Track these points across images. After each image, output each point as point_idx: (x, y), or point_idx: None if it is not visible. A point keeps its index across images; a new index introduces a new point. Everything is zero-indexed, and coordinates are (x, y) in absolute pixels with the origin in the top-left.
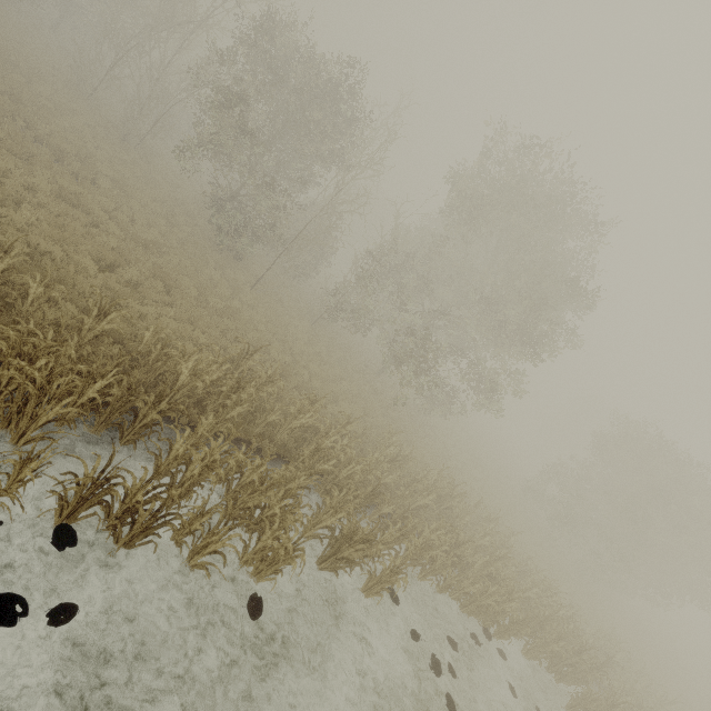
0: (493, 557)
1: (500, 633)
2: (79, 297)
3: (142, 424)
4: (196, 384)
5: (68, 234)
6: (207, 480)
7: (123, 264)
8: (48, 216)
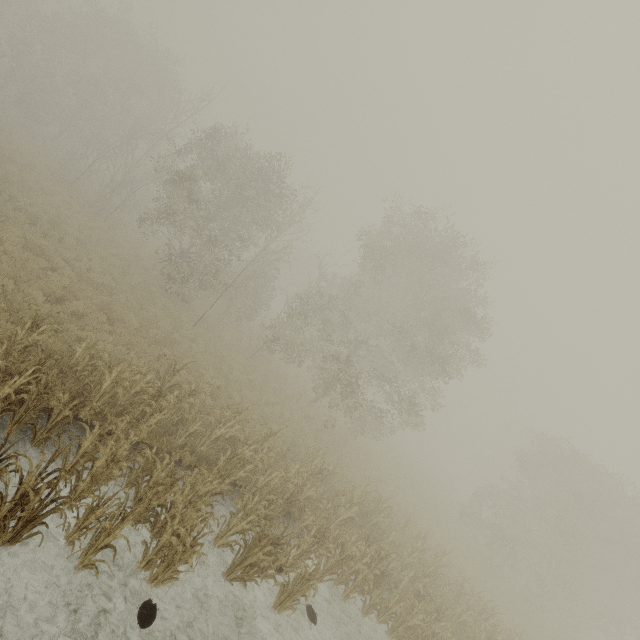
0: (419, 571)
1: None
2: (22, 320)
3: (55, 422)
4: (116, 391)
5: (24, 273)
6: (111, 475)
7: (71, 298)
8: (10, 259)
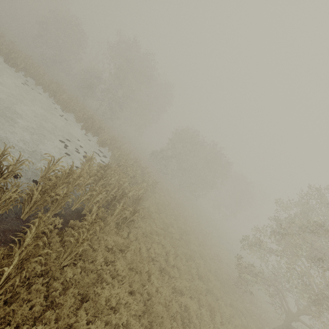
0: (71, 97)
1: (66, 111)
2: None
3: None
4: None
5: None
6: None
7: None
8: None
